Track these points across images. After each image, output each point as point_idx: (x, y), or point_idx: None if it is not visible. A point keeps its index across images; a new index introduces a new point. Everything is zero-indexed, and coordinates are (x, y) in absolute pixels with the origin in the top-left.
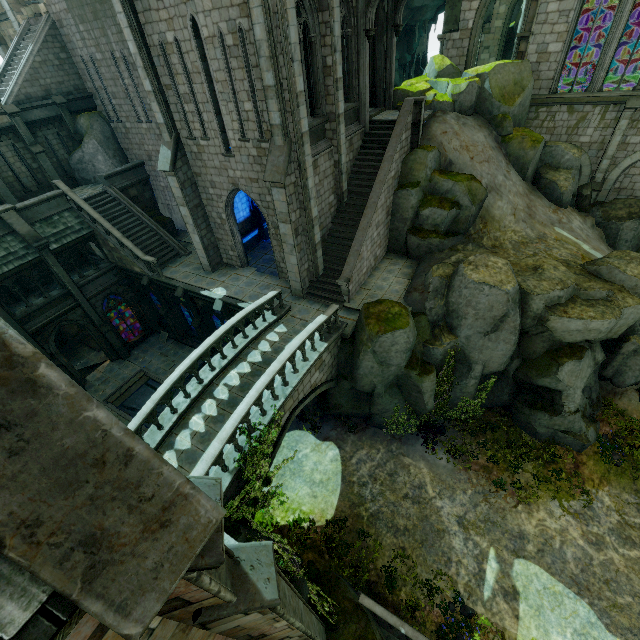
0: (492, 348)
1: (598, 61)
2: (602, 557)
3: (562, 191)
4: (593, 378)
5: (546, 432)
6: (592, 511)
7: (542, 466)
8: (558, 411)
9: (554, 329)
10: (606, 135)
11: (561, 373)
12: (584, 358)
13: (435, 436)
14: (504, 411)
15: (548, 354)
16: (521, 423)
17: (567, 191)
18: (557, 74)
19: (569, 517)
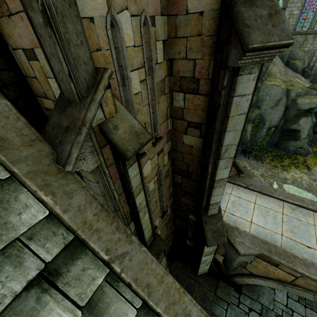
0: (274, 114)
1: (313, 17)
2: (316, 183)
3: (298, 66)
4: (311, 131)
5: (293, 149)
6: (311, 173)
7: (292, 160)
8: (298, 139)
9: (299, 103)
10: (315, 47)
11: (300, 122)
12: (309, 117)
13: (248, 154)
14: (275, 146)
15: (295, 116)
16: (282, 148)
17: (300, 66)
18: (296, 23)
19: (303, 174)
